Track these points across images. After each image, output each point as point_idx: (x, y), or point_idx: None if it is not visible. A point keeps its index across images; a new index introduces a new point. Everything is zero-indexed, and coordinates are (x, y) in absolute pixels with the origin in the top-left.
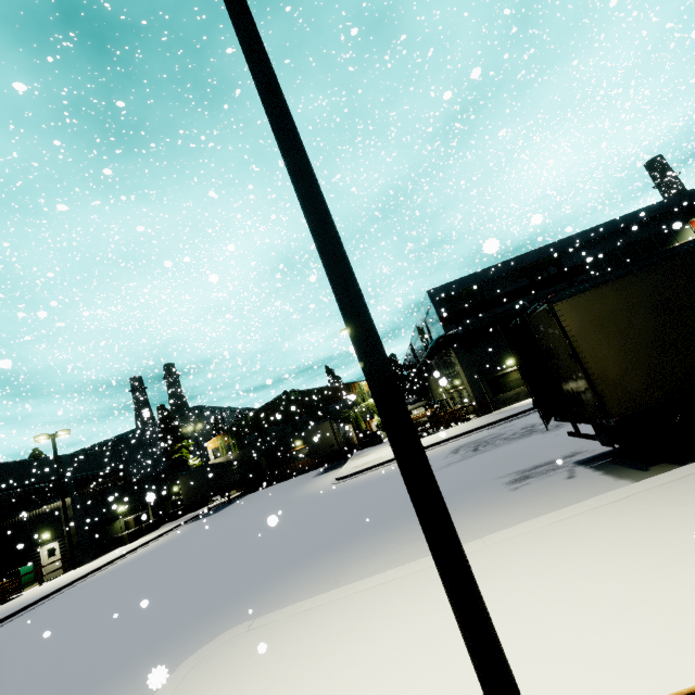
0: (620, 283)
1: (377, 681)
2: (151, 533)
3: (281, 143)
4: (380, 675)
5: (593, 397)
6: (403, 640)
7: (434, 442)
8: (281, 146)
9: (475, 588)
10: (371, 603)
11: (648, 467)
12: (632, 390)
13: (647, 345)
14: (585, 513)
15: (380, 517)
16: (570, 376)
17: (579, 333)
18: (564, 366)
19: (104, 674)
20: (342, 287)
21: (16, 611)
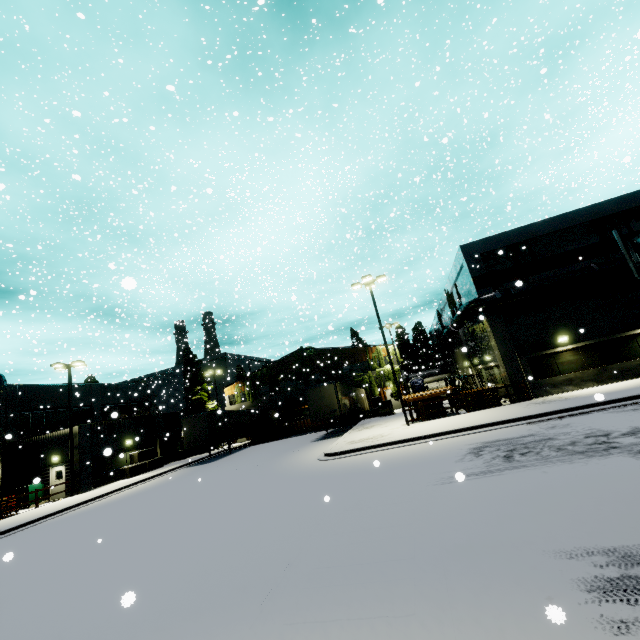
0: None
1: None
2: (153, 470)
3: None
4: None
5: None
6: None
7: (450, 429)
8: None
9: None
10: None
11: None
12: None
13: None
14: None
15: (328, 568)
16: None
17: None
18: None
19: None
20: None
21: None
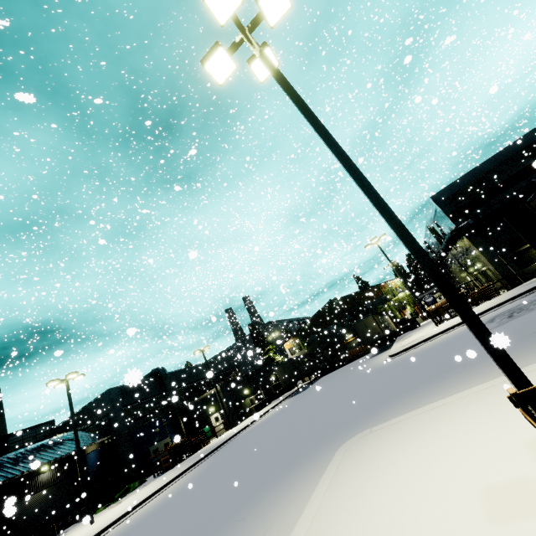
0: None
1: (464, 436)
2: (267, 406)
3: (361, 186)
4: (466, 434)
5: None
6: (476, 420)
7: None
8: (361, 187)
9: (503, 350)
10: (448, 409)
11: None
12: None
13: None
14: None
15: (436, 372)
16: None
17: None
18: None
19: (292, 462)
20: (406, 240)
21: (215, 449)
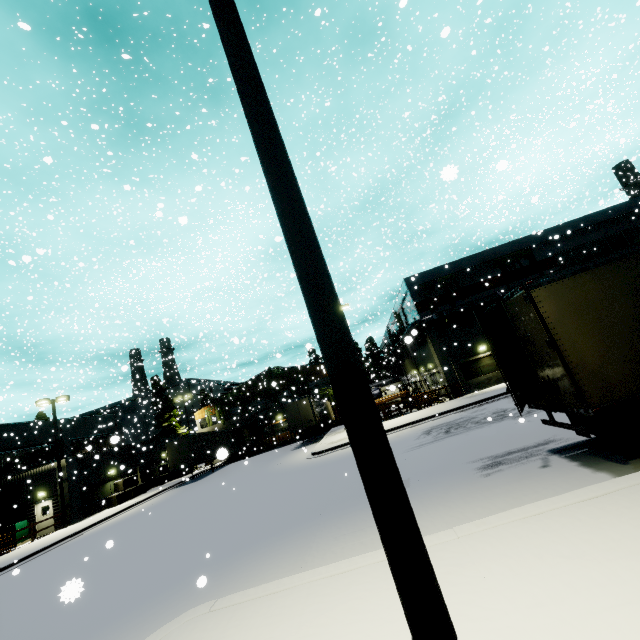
0: (600, 271)
1: None
2: (138, 496)
3: (241, 90)
4: None
5: (571, 386)
6: None
7: (407, 422)
8: (241, 92)
9: (451, 635)
10: (336, 593)
11: (628, 460)
12: (612, 380)
13: (628, 335)
14: (564, 508)
15: (351, 495)
16: (547, 363)
17: (557, 320)
18: (540, 353)
19: None
20: (300, 247)
21: (6, 567)
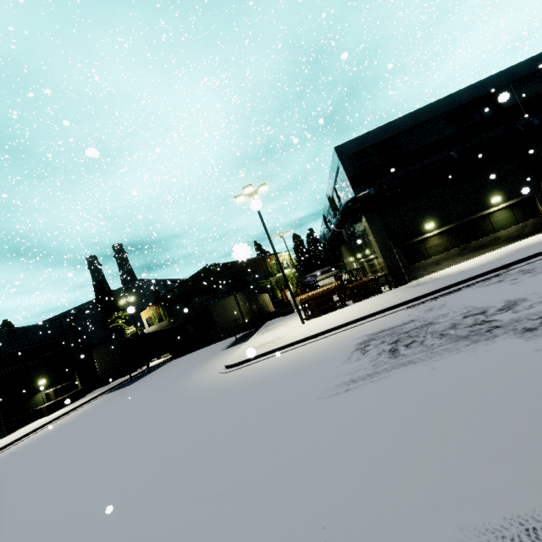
0: None
1: None
2: (74, 403)
3: None
4: None
5: None
6: None
7: (338, 324)
8: None
9: None
10: None
11: None
12: None
13: None
14: None
15: None
16: None
17: None
18: None
19: None
20: None
21: None
